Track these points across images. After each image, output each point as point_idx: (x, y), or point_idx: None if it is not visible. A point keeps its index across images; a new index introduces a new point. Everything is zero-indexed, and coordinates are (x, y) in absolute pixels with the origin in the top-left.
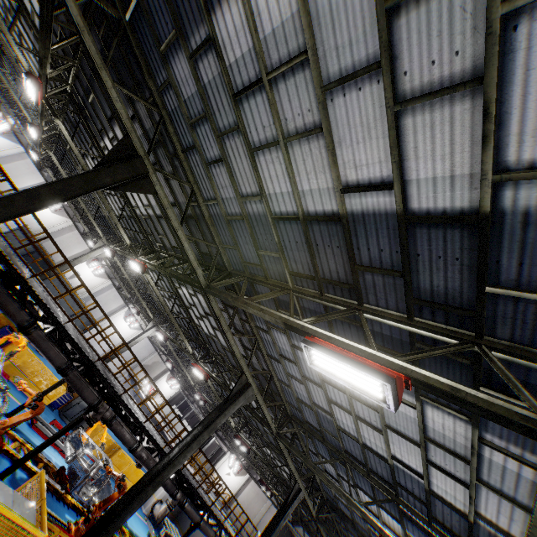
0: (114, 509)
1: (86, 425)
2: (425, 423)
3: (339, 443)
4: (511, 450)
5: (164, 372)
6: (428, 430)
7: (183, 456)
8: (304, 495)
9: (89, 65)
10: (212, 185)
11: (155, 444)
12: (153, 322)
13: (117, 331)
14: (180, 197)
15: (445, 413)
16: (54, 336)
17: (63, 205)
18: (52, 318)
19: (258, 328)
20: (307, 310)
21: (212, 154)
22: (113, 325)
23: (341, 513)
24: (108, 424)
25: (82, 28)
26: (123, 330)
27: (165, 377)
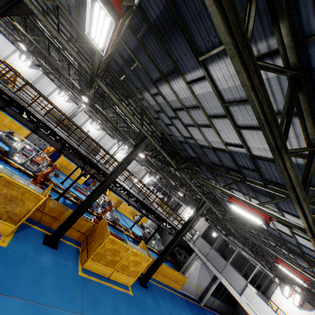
0: (86, 198)
1: (105, 193)
2: (218, 88)
3: (208, 160)
4: (262, 51)
5: (145, 174)
6: (222, 94)
7: (114, 174)
8: (210, 206)
9: None
10: None
11: (124, 188)
12: (122, 141)
13: (81, 130)
14: (67, 26)
15: (218, 61)
16: (59, 141)
17: (69, 97)
18: (47, 127)
19: (139, 99)
20: (134, 50)
21: None
22: (78, 127)
23: (238, 215)
24: (93, 176)
25: None
26: (119, 155)
27: (147, 176)
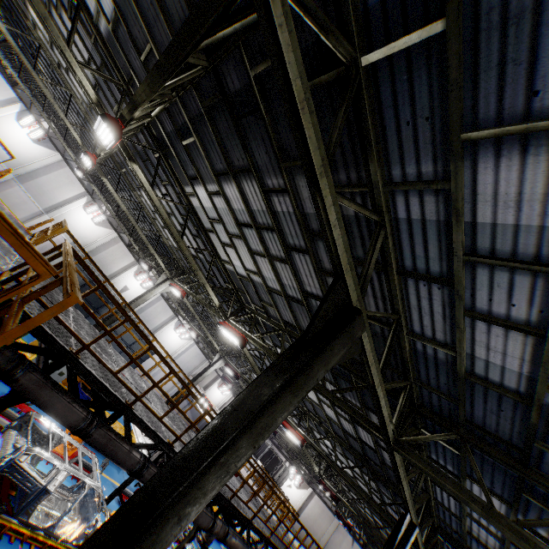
0: None
1: None
2: None
3: None
4: None
5: (215, 379)
6: None
7: None
8: None
9: (202, 104)
10: (461, 338)
11: (262, 535)
12: (220, 354)
13: None
14: None
15: None
16: None
17: (106, 215)
18: (159, 441)
19: (435, 463)
20: None
21: (499, 310)
22: None
23: None
24: (222, 541)
25: (301, 102)
26: (174, 341)
27: (216, 383)
